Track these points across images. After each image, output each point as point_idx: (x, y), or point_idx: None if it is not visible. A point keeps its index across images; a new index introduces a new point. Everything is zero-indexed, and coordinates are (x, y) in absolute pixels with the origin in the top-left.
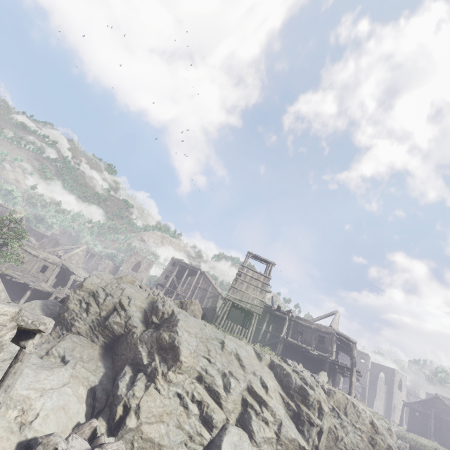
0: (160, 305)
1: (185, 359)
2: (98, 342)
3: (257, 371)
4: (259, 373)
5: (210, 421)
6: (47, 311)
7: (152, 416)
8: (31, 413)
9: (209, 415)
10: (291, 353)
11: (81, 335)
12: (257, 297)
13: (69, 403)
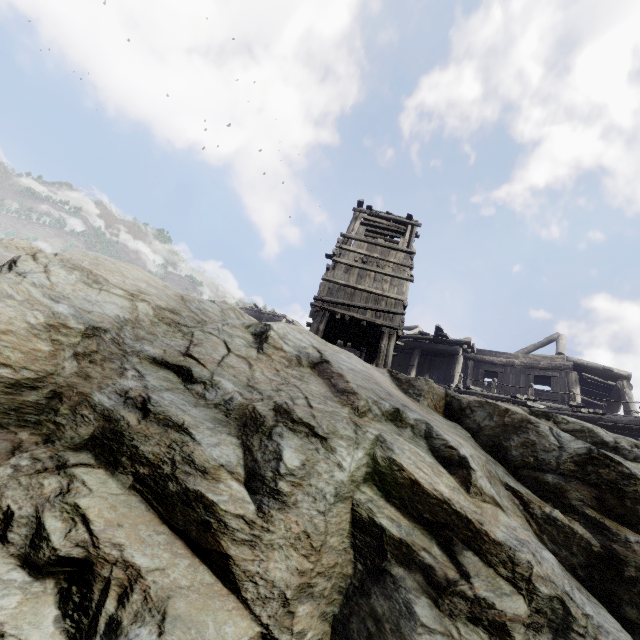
0: None
1: None
2: None
3: (411, 411)
4: (420, 416)
5: None
6: None
7: None
8: None
9: None
10: None
11: None
12: (387, 293)
13: None
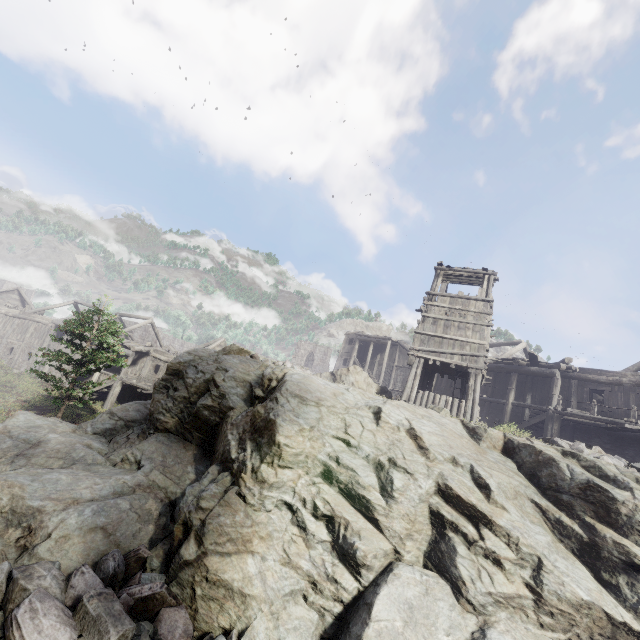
0: (269, 371)
1: (286, 440)
2: (193, 440)
3: (462, 457)
4: (468, 459)
5: (351, 554)
6: (144, 411)
7: (227, 542)
8: (41, 533)
9: (348, 542)
10: (585, 439)
11: (171, 432)
12: (470, 339)
13: (118, 523)
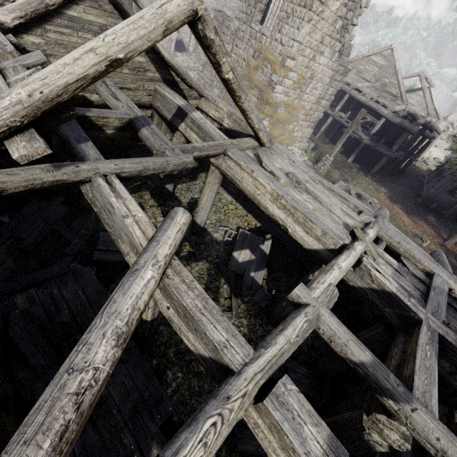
0: None
1: None
2: (449, 143)
3: None
4: None
5: None
6: None
7: None
8: (431, 154)
9: None
10: None
11: (442, 140)
12: None
13: (439, 156)
